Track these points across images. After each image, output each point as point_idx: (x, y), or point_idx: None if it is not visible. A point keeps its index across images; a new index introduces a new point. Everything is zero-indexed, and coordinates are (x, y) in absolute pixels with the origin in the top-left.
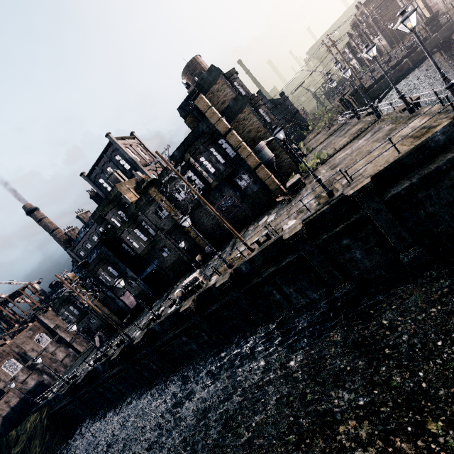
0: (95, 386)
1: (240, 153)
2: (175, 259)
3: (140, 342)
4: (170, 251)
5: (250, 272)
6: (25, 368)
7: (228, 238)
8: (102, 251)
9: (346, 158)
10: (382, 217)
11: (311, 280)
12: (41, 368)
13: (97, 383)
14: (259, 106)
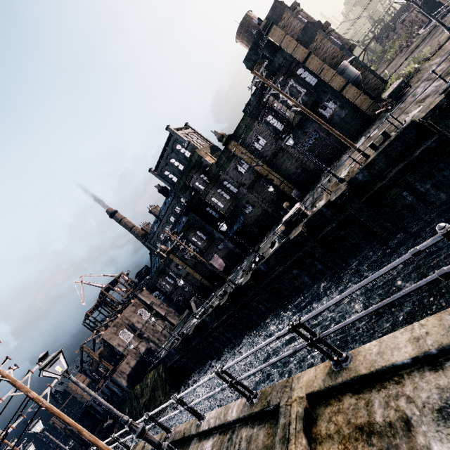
0: (205, 336)
1: (323, 77)
2: (259, 214)
3: (248, 282)
4: (253, 207)
5: (368, 179)
6: (135, 336)
7: (315, 179)
8: (190, 217)
9: None
10: None
11: None
12: (147, 337)
13: (207, 333)
14: (329, 33)
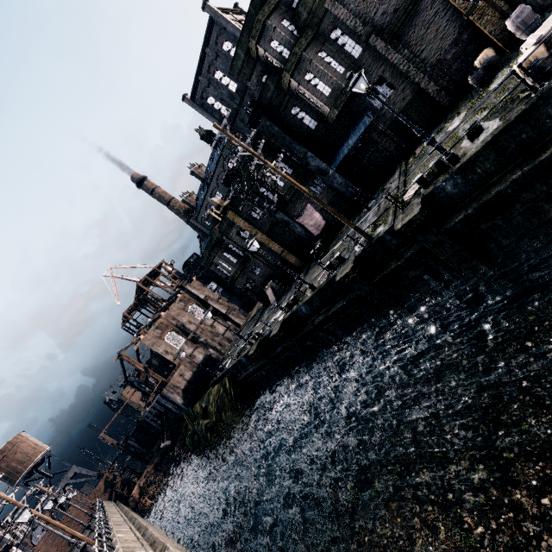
0: (300, 338)
1: None
2: (404, 104)
3: (415, 221)
4: (391, 91)
5: None
6: (188, 341)
7: None
8: (261, 130)
9: None
10: None
11: None
12: (204, 342)
13: (304, 332)
14: None
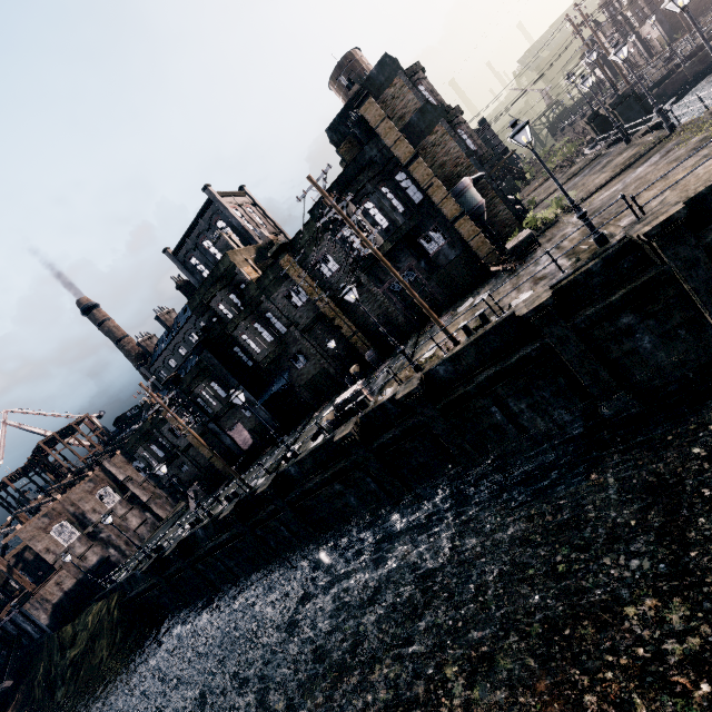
0: (192, 560)
1: (431, 195)
2: (315, 372)
3: (266, 491)
4: (308, 360)
5: (452, 376)
6: (83, 536)
7: (403, 339)
8: (203, 358)
9: (616, 196)
10: (699, 273)
11: (558, 389)
12: (106, 538)
13: (196, 556)
14: (459, 125)
